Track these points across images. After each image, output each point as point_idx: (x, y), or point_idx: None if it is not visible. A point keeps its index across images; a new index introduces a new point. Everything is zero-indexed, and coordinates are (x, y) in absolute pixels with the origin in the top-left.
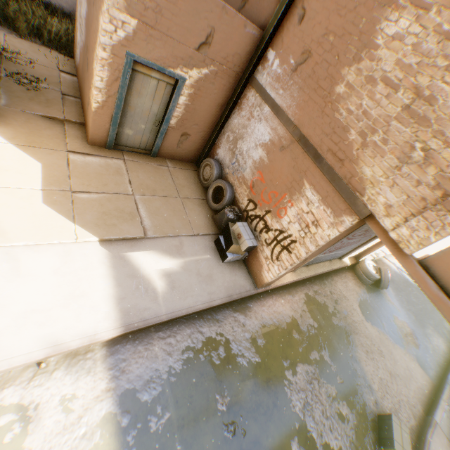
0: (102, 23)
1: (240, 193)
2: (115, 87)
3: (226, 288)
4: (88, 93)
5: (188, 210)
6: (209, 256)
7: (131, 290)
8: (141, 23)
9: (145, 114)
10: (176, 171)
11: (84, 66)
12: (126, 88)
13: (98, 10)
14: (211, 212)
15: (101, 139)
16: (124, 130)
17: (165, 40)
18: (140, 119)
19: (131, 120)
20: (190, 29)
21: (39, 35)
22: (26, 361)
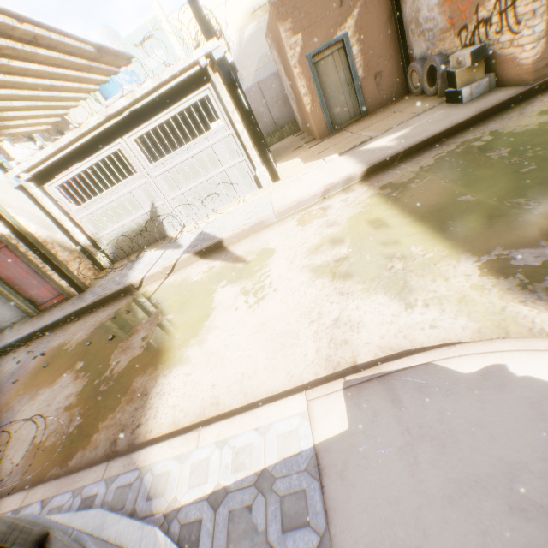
0: (288, 57)
1: (449, 46)
2: (312, 85)
3: (473, 110)
4: (306, 113)
5: (407, 111)
6: (442, 111)
7: (368, 155)
8: (303, 33)
9: (339, 88)
10: (388, 109)
11: (300, 111)
12: (317, 79)
13: (286, 59)
14: (435, 97)
15: (324, 131)
16: (333, 113)
17: (319, 26)
18: (338, 95)
19: (333, 101)
20: (328, 1)
21: (282, 138)
22: (315, 193)
